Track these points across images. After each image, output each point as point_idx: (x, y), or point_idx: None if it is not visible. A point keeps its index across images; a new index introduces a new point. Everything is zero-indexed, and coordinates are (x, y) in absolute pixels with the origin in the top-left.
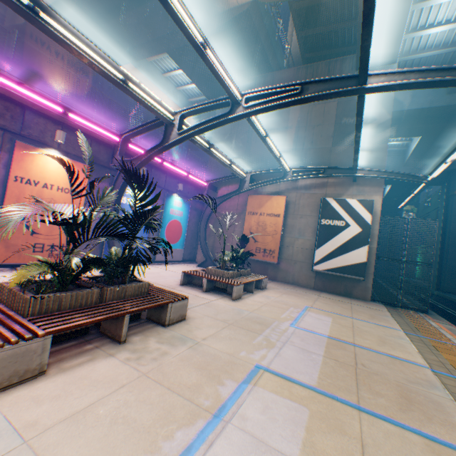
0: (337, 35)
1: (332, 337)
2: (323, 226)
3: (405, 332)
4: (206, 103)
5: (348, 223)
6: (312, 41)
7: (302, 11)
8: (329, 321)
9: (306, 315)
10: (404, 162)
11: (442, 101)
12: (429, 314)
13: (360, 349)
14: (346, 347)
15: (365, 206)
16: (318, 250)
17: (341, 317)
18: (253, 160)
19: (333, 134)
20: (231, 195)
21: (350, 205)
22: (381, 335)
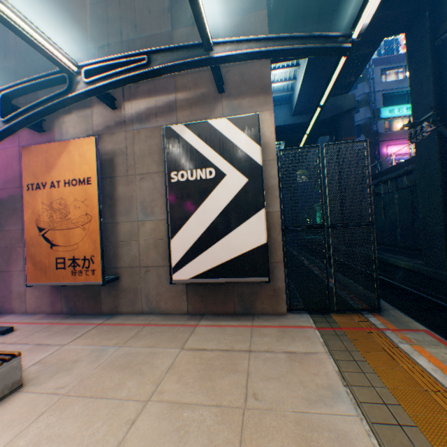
0: None
1: None
2: (178, 185)
3: None
4: None
5: (222, 170)
6: None
7: None
8: None
9: None
10: (293, 110)
11: None
12: (383, 312)
13: None
14: None
15: (247, 128)
16: (176, 238)
17: None
18: None
19: (170, 4)
20: None
21: (219, 132)
22: None
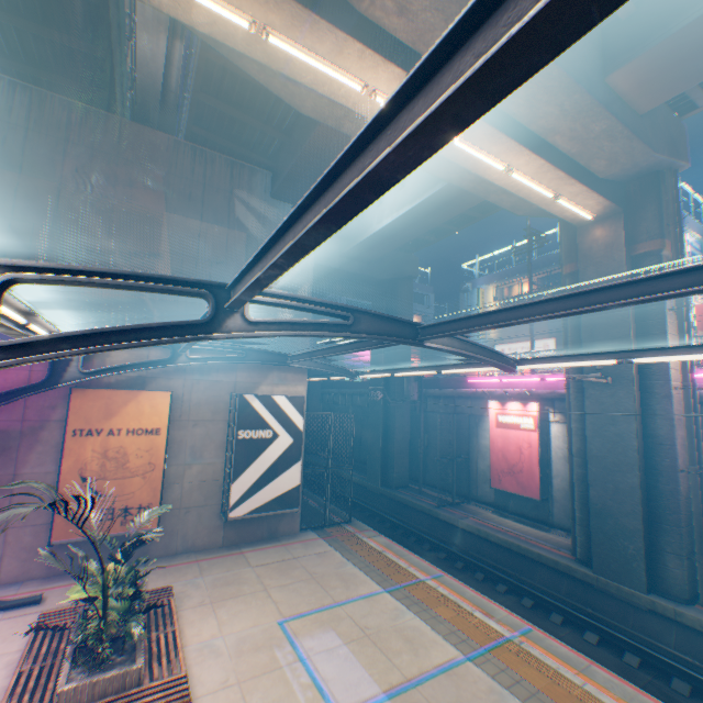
0: (254, 133)
1: (389, 691)
2: (244, 441)
3: (388, 589)
4: (127, 273)
5: (278, 432)
6: (213, 115)
7: (218, 66)
8: (343, 644)
9: (314, 659)
10: None
11: (337, 263)
12: (352, 522)
13: (425, 687)
14: (419, 700)
15: (298, 405)
16: (236, 483)
17: (334, 614)
18: (74, 299)
19: None
20: (22, 396)
21: (279, 405)
22: (394, 625)
